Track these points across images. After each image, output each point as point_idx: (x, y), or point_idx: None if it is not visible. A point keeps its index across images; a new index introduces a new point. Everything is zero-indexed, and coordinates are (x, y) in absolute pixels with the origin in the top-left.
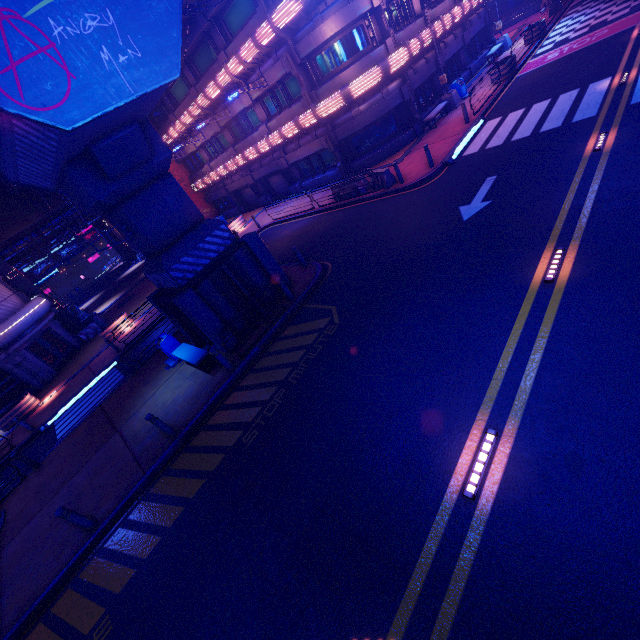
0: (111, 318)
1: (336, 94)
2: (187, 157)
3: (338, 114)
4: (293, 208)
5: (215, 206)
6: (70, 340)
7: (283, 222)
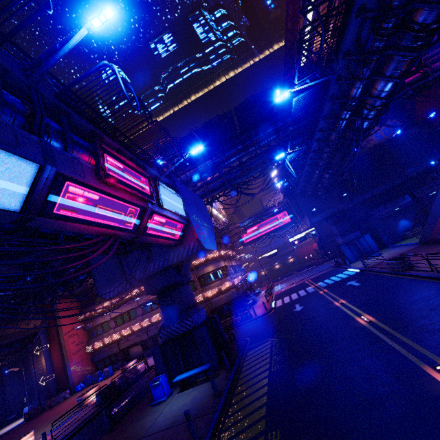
0: None
1: (214, 288)
2: (95, 326)
3: (212, 297)
4: None
5: (96, 365)
6: None
7: None
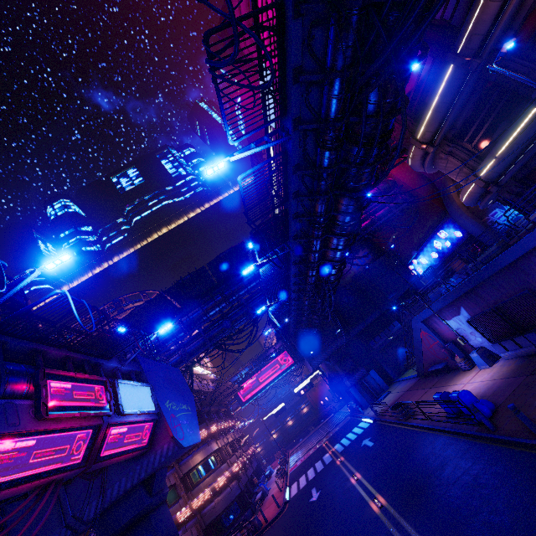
0: None
1: (206, 489)
2: None
3: (205, 505)
4: None
5: None
6: None
7: None
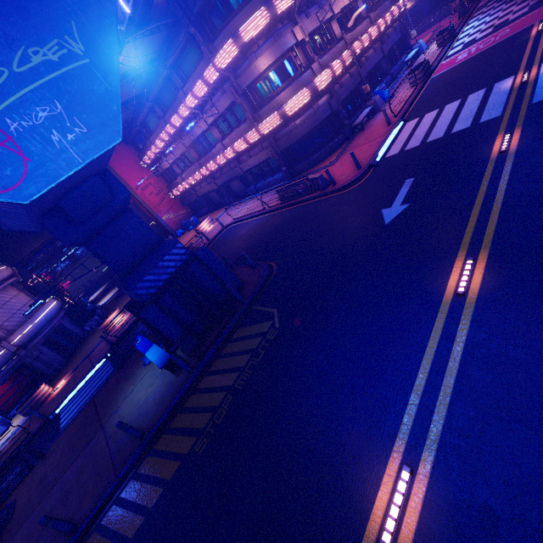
0: (110, 310)
1: (274, 114)
2: (164, 172)
3: (278, 129)
4: (249, 208)
5: (190, 207)
6: (78, 332)
7: (241, 221)
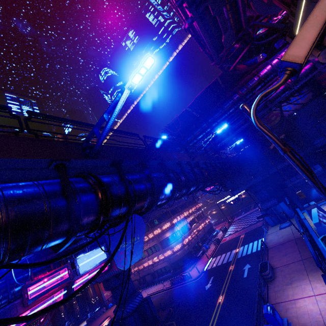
0: None
1: (170, 250)
2: None
3: (171, 255)
4: (155, 289)
5: None
6: None
7: (152, 295)
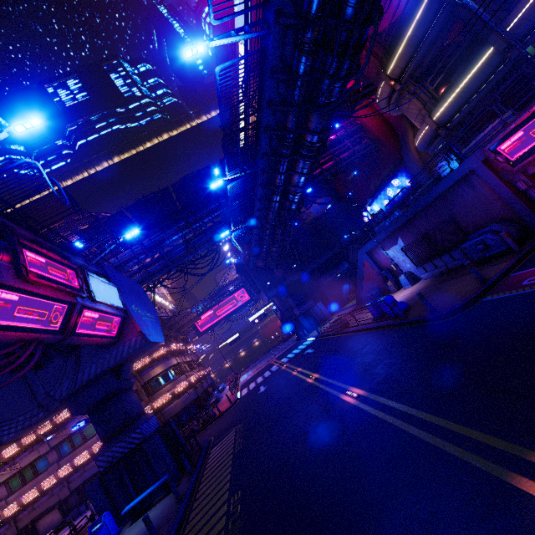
0: None
1: (166, 393)
2: None
3: (165, 406)
4: None
5: None
6: None
7: None
